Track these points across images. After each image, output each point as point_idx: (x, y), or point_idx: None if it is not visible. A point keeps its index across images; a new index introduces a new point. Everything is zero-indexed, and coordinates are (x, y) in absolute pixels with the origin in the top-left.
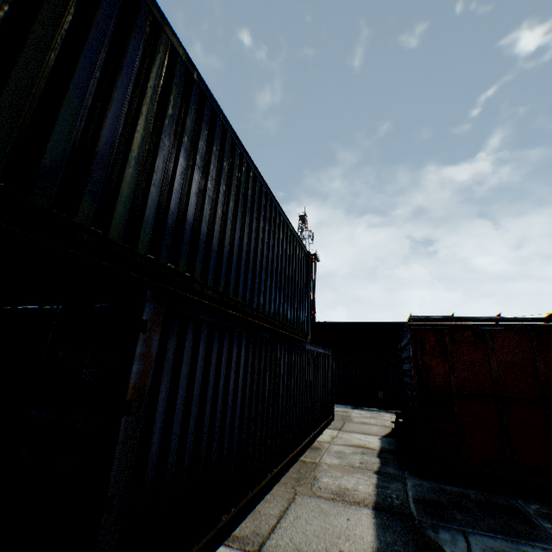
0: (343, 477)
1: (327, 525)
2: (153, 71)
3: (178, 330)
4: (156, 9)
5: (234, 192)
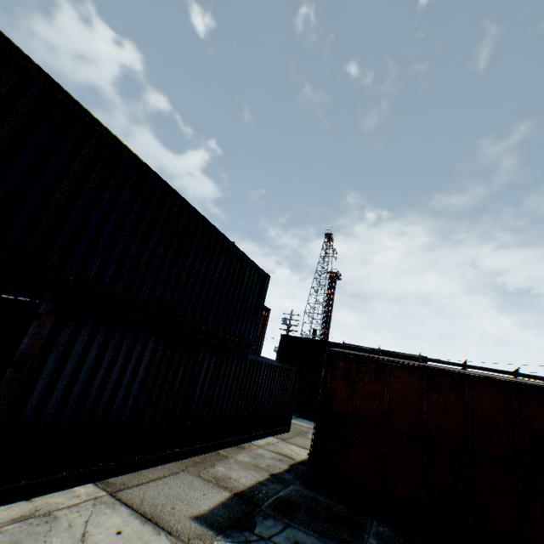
0: (237, 470)
1: (182, 493)
2: (80, 156)
3: (77, 323)
4: (91, 117)
5: (158, 228)
